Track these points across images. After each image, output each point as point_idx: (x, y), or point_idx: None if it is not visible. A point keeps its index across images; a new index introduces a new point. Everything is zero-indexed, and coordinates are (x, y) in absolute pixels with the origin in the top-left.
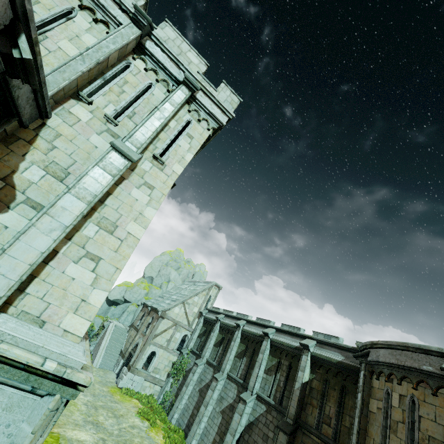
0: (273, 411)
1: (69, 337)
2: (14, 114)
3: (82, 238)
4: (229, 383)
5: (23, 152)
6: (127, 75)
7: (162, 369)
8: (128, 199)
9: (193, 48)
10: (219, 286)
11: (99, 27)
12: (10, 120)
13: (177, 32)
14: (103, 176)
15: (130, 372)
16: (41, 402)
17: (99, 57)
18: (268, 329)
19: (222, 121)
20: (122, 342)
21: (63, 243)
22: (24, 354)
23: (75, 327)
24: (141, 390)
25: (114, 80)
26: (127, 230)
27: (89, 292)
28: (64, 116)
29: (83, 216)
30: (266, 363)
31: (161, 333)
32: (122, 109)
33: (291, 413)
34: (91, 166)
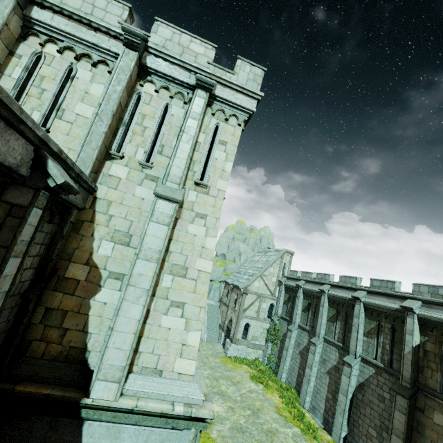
0: (384, 374)
1: (184, 378)
2: (71, 207)
3: (163, 290)
4: (327, 346)
5: (91, 233)
6: (142, 108)
7: (259, 336)
8: (187, 238)
9: (193, 36)
10: (291, 252)
11: (99, 70)
12: (71, 212)
13: (171, 27)
14: (159, 229)
15: (233, 343)
16: (183, 434)
17: (112, 108)
18: (357, 293)
19: (251, 108)
20: (218, 317)
21: (150, 301)
22: (158, 406)
23: (186, 368)
24: (247, 356)
25: (133, 121)
26: (197, 268)
27: (185, 336)
28: (107, 182)
29: (157, 274)
30: (363, 327)
31: (248, 307)
32: (150, 147)
33: (406, 376)
34: (146, 224)
